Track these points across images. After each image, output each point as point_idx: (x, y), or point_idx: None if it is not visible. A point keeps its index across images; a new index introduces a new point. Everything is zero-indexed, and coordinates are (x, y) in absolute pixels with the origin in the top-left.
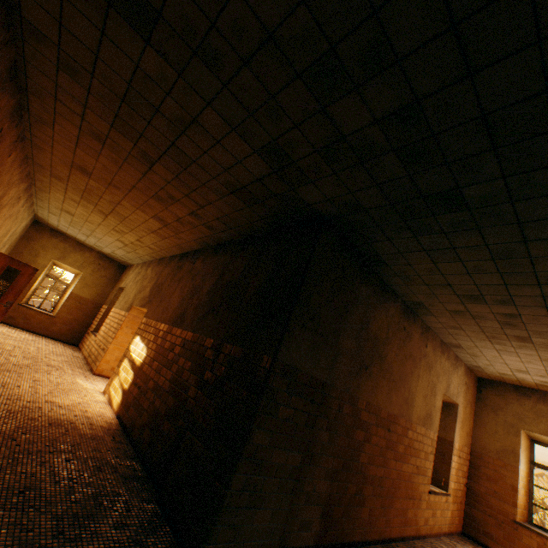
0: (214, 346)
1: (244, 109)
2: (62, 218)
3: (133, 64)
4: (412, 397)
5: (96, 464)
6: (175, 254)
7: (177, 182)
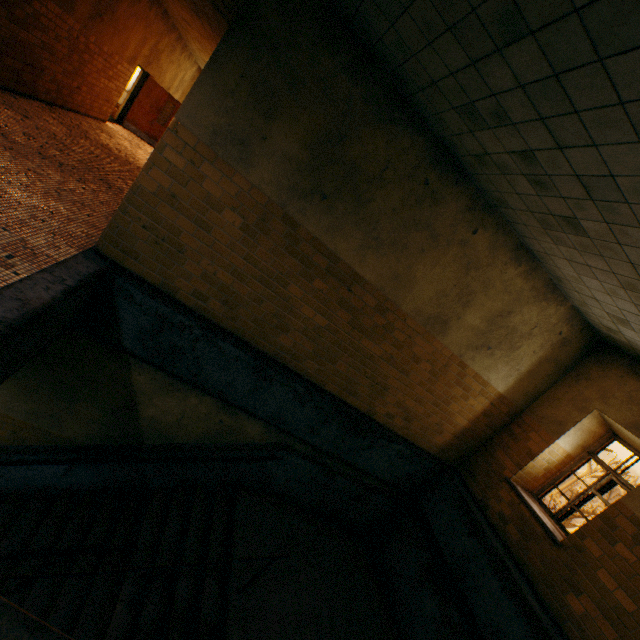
0: None
1: None
2: None
3: None
4: None
5: None
6: None
7: (215, 33)
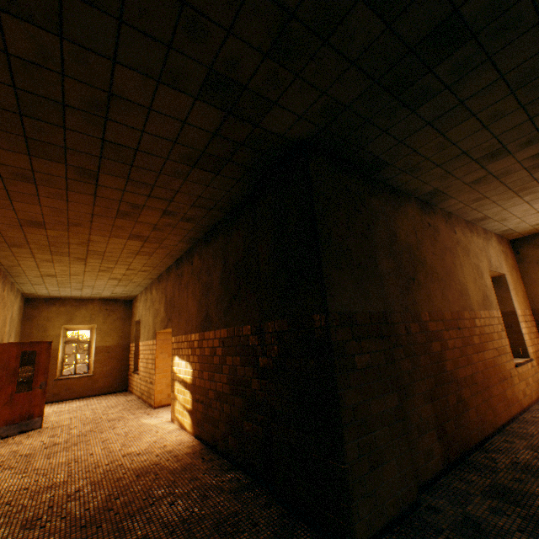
0: (254, 331)
1: (157, 43)
2: (48, 284)
3: (1, 54)
4: (464, 288)
5: (200, 494)
6: (169, 266)
7: (132, 186)
